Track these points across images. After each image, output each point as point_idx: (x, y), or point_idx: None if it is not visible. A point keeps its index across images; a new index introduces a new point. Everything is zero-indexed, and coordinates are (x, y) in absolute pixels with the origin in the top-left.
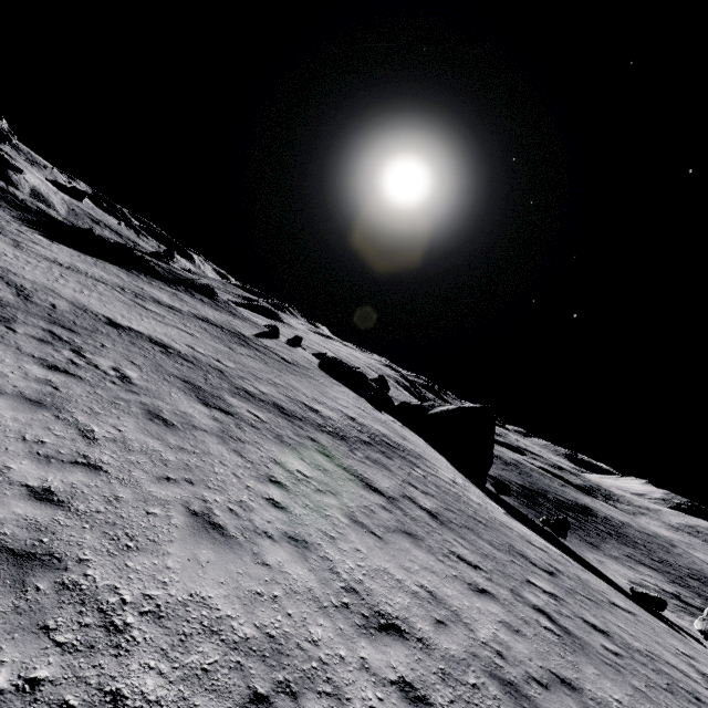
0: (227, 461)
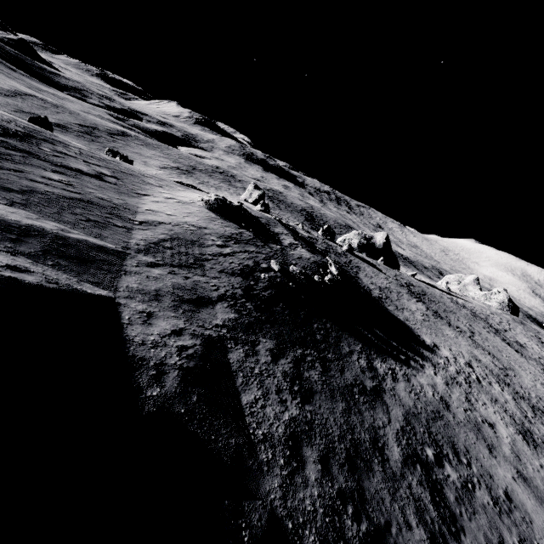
0: (538, 352)
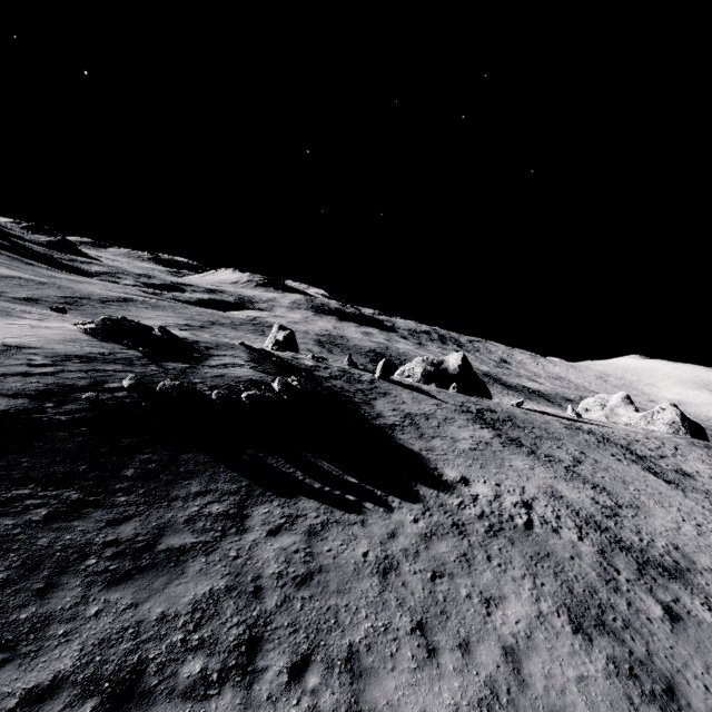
0: None
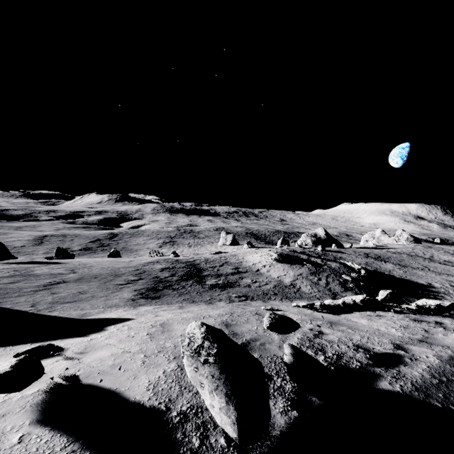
0: None
